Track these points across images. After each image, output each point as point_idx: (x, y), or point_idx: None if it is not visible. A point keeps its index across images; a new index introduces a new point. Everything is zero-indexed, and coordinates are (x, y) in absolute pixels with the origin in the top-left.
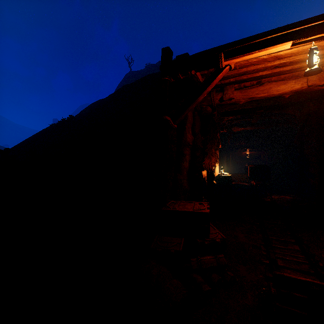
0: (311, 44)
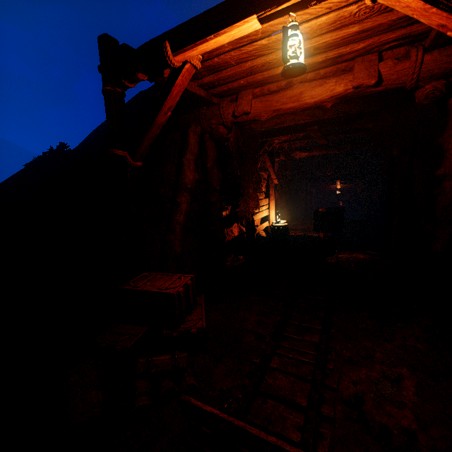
0: (328, 15)
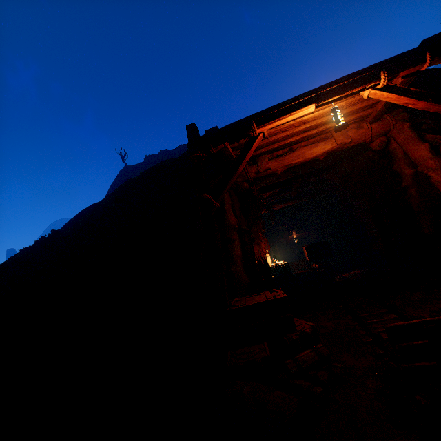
0: (328, 107)
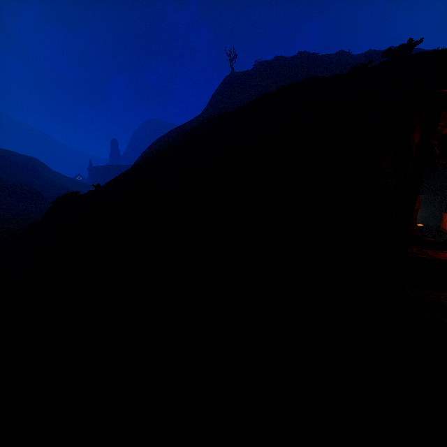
0: None
